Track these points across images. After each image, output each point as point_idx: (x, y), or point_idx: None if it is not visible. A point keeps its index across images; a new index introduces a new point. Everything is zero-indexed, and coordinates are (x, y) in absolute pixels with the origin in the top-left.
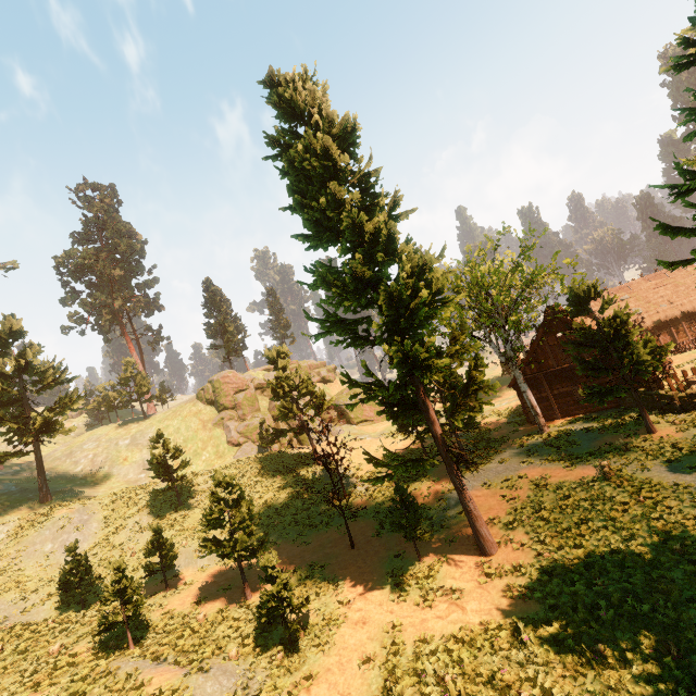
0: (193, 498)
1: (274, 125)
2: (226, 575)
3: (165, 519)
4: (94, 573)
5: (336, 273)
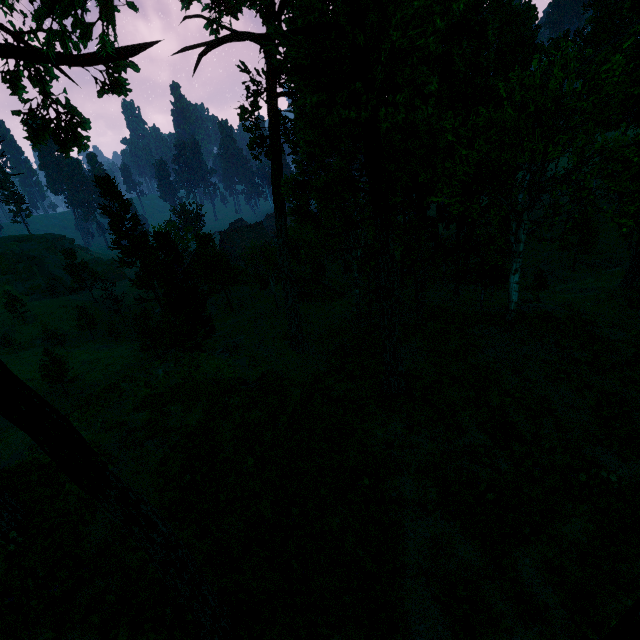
0: (29, 320)
1: (102, 201)
2: (78, 338)
3: (23, 328)
4: (4, 347)
5: (124, 248)
